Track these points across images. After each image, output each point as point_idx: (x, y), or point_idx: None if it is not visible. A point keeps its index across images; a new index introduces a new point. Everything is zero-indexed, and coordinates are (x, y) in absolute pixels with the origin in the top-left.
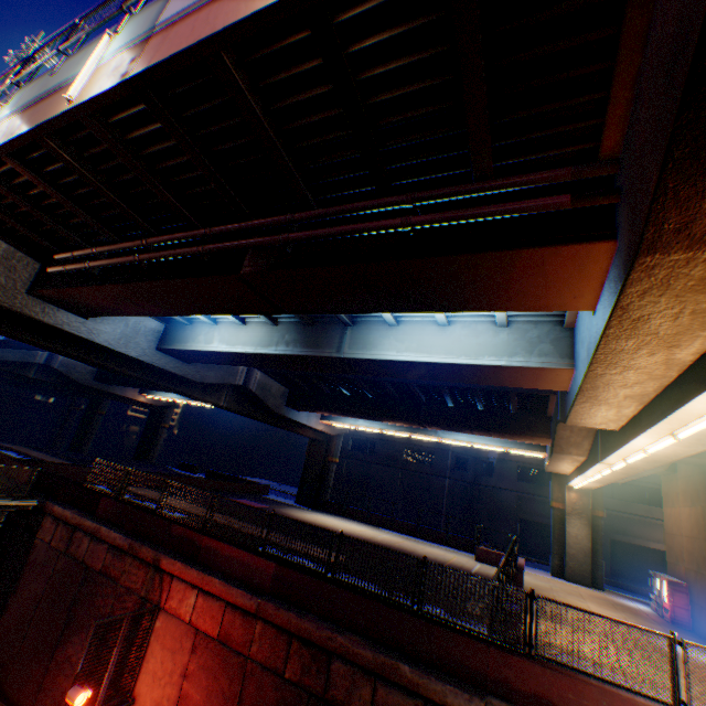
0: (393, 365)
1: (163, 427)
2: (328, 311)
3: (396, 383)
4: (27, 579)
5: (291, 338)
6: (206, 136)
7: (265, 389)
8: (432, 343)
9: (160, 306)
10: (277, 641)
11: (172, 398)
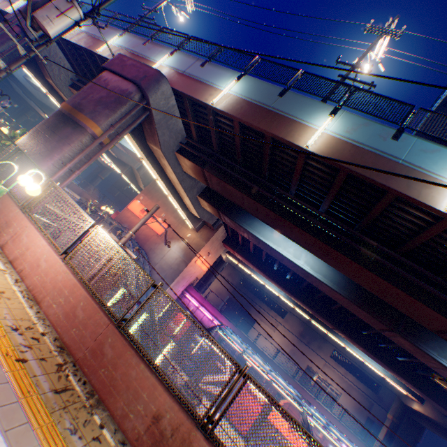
0: None
1: None
2: None
3: None
4: None
5: None
6: None
7: None
8: None
9: None
10: None
11: None
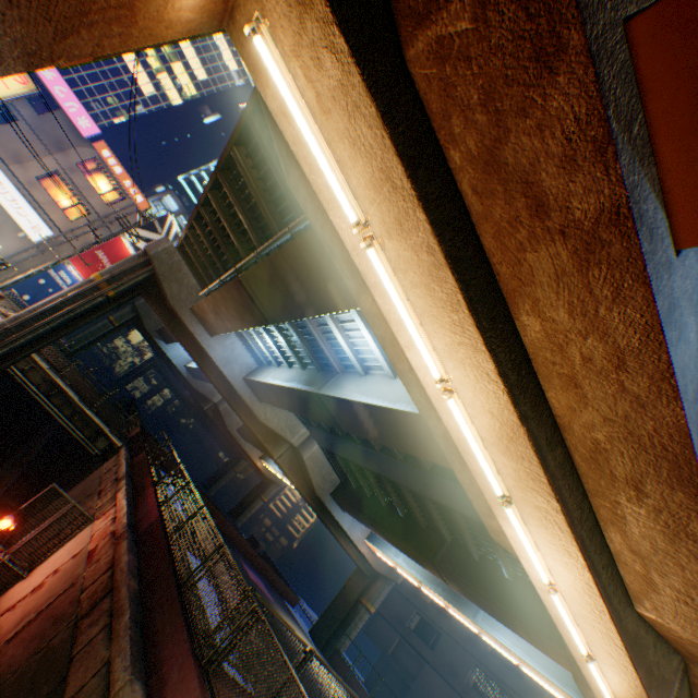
0: (348, 409)
1: (262, 498)
2: (283, 318)
3: (419, 497)
4: (78, 486)
5: (304, 377)
6: (244, 198)
7: (316, 464)
8: (376, 389)
9: (228, 319)
10: (105, 566)
11: (276, 470)
